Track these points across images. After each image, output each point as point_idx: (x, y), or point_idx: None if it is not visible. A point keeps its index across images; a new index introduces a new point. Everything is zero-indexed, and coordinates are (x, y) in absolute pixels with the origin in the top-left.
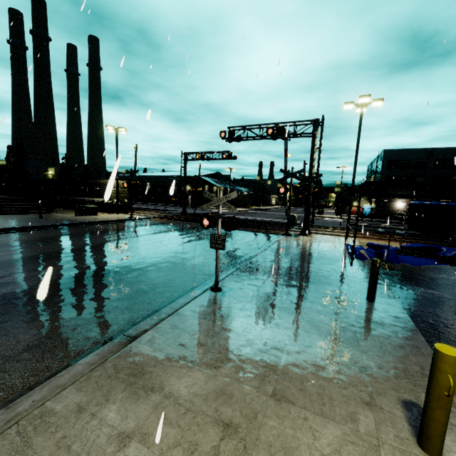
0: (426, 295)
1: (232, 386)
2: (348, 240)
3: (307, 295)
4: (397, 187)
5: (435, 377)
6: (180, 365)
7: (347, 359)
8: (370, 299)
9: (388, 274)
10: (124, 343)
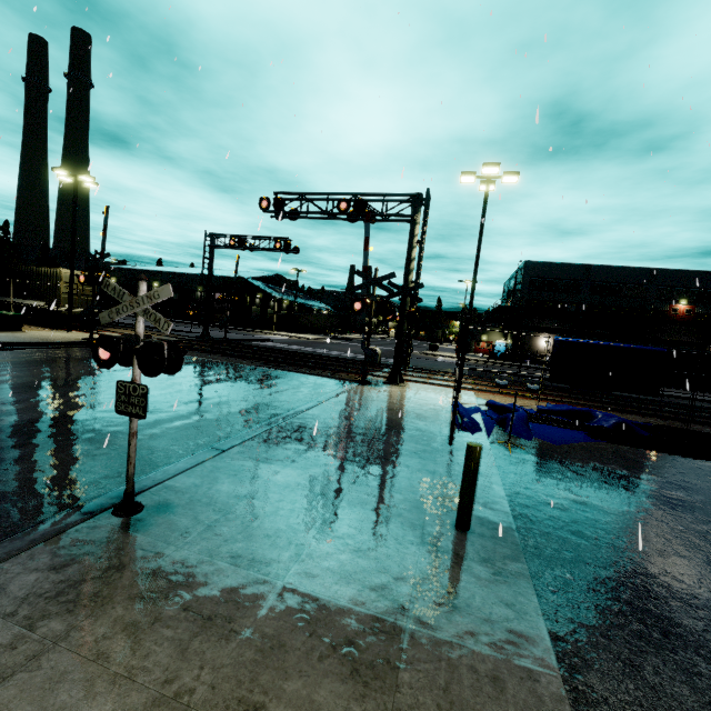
0: (566, 507)
1: None
2: (460, 395)
3: (337, 518)
4: (542, 316)
5: None
6: None
7: None
8: (462, 526)
9: (510, 461)
10: None
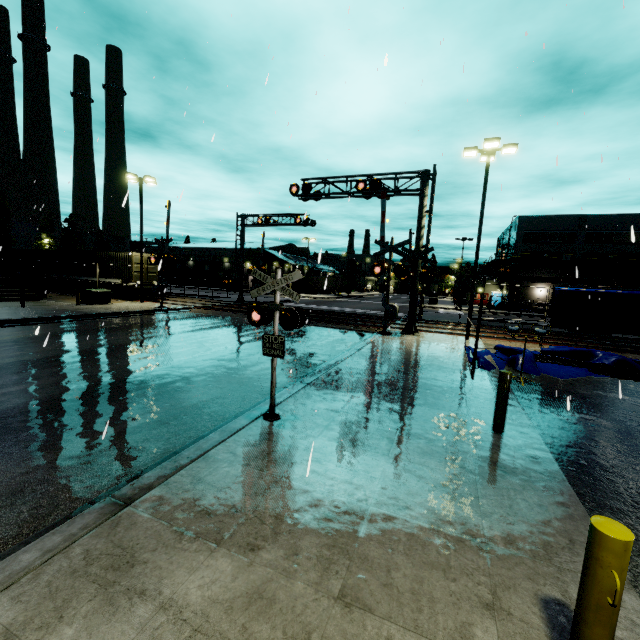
0: (576, 421)
1: (276, 583)
2: (469, 341)
3: (406, 424)
4: (537, 267)
5: (592, 573)
6: (196, 548)
7: (460, 528)
8: (498, 430)
9: (524, 391)
10: (110, 510)
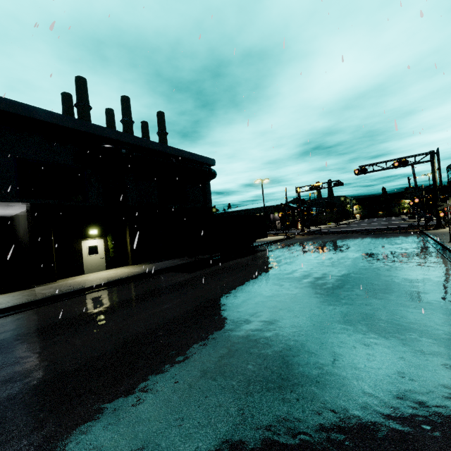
0: None
1: None
2: None
3: None
4: None
5: None
6: None
7: None
8: None
9: None
10: None
